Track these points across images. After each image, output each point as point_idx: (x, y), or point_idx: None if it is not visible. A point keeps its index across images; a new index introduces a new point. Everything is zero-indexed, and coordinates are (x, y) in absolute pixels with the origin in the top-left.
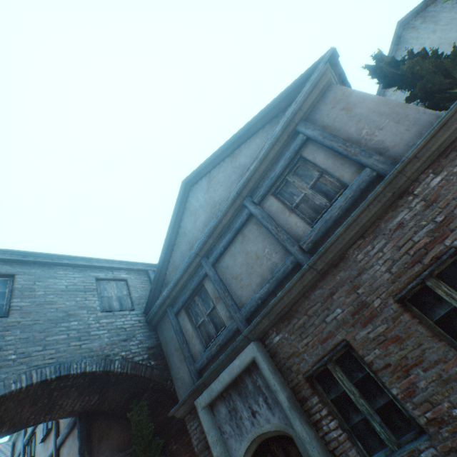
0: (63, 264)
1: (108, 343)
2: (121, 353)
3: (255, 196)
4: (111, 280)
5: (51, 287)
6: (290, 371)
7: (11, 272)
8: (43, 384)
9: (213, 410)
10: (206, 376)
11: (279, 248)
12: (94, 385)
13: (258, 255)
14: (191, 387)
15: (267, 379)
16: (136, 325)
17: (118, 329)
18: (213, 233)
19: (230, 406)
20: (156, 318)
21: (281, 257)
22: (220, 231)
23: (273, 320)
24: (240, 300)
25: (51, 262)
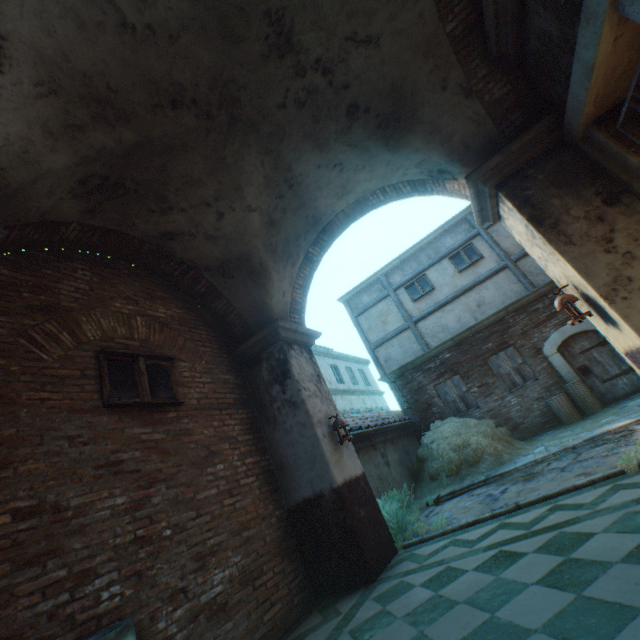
0: None
1: None
2: None
3: None
4: None
5: None
6: None
7: None
8: None
9: None
10: None
11: None
12: None
13: None
14: None
15: None
16: None
17: None
18: None
19: None
20: None
21: None
22: None
23: None
24: None
25: None
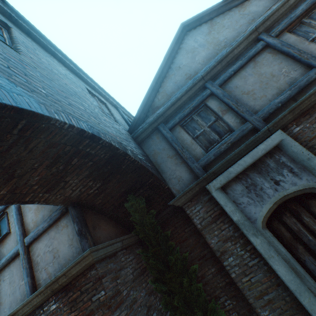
0: (55, 55)
1: (117, 135)
2: (128, 147)
3: (272, 31)
4: (94, 97)
5: (51, 64)
6: (312, 149)
7: (5, 21)
8: (79, 135)
9: (226, 191)
10: (219, 165)
11: (298, 67)
12: (106, 167)
13: (274, 75)
14: (191, 181)
15: (297, 153)
16: (127, 135)
17: (118, 130)
18: (222, 61)
19: (248, 183)
20: (143, 135)
21: (301, 73)
22: (229, 60)
23: (295, 116)
24: (253, 109)
25: (45, 45)
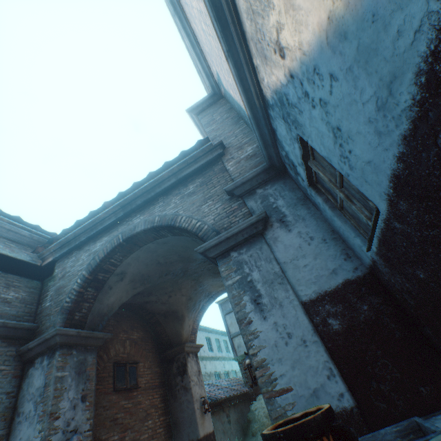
0: None
1: None
2: None
3: None
4: None
5: None
6: None
7: None
8: None
9: None
10: None
11: None
12: None
13: None
14: None
15: None
16: None
17: None
18: None
19: None
20: None
21: None
22: None
23: None
24: None
25: None
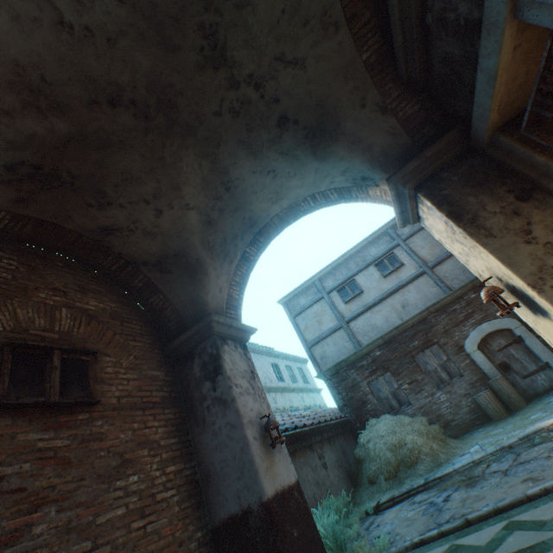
0: None
1: None
2: None
3: None
4: None
5: None
6: None
7: None
8: None
9: None
10: None
11: None
12: None
13: None
14: None
15: None
16: None
17: None
18: None
19: None
20: None
21: None
22: None
23: None
24: None
25: None
